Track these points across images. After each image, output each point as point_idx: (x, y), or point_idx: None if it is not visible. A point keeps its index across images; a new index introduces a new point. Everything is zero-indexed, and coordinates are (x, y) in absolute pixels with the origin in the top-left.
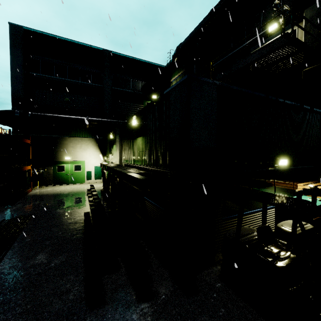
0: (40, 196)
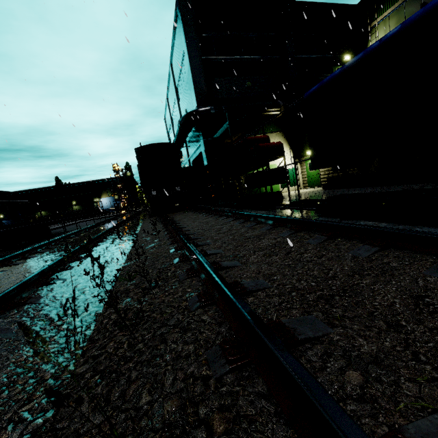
0: None
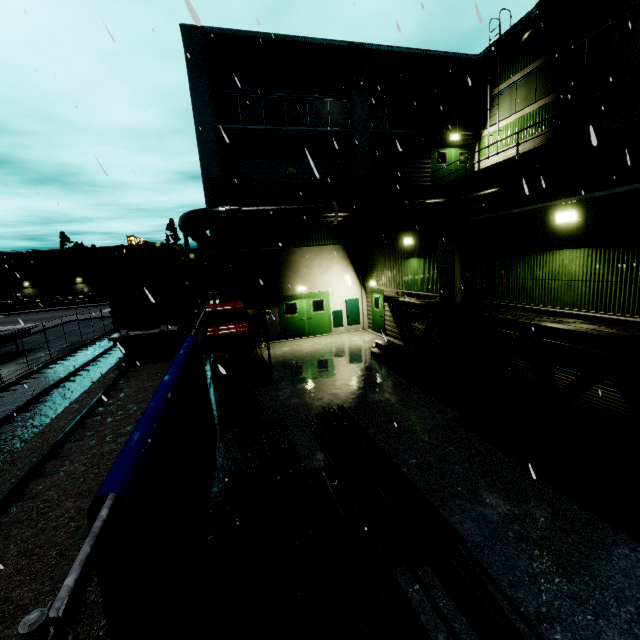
0: (294, 366)
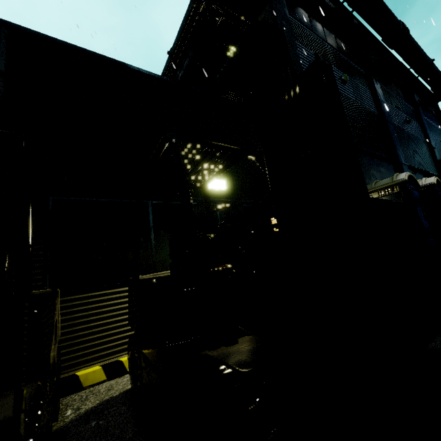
0: None
